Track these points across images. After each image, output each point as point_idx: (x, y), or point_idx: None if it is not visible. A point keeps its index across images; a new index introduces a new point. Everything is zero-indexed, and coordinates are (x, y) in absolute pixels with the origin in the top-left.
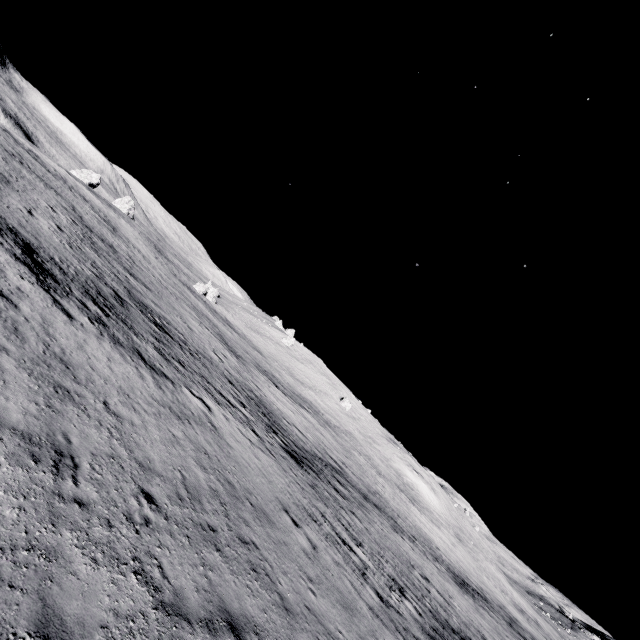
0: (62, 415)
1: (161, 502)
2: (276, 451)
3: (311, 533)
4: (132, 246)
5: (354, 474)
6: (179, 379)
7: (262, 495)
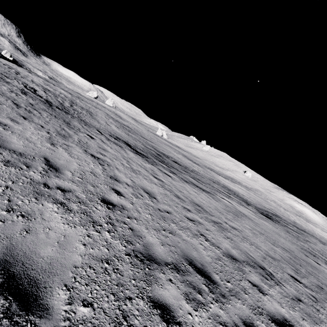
0: (233, 240)
1: (299, 279)
2: (261, 216)
3: (324, 266)
4: (130, 123)
5: (280, 214)
6: (210, 191)
7: (294, 250)
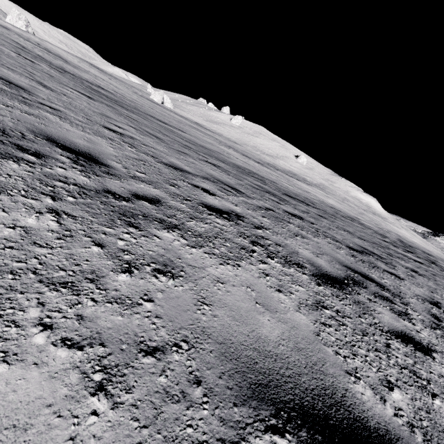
0: None
1: None
2: None
3: None
4: (93, 75)
5: (386, 230)
6: None
7: None
